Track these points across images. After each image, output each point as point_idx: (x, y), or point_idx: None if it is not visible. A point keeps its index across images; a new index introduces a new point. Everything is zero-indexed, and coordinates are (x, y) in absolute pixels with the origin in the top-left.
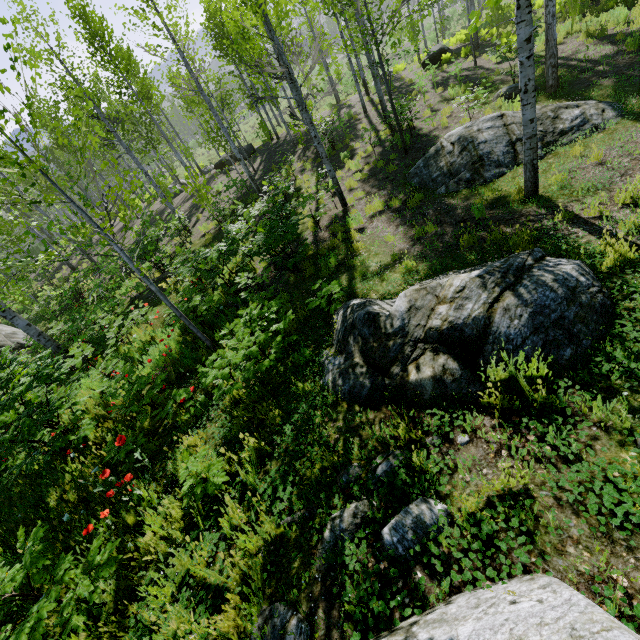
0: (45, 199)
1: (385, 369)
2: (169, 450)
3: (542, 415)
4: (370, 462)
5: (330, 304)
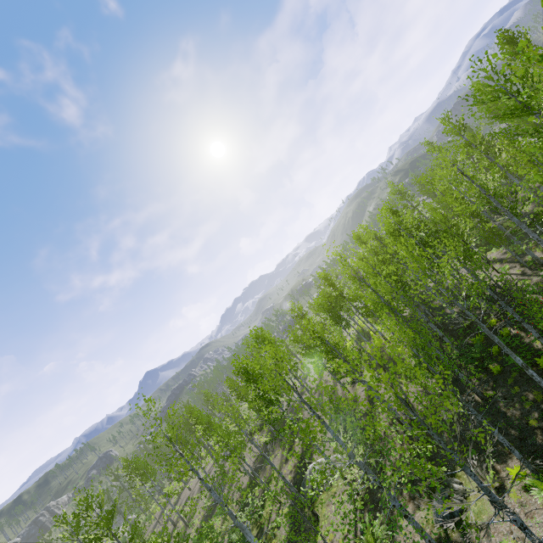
0: None
1: None
2: None
3: None
4: None
5: None
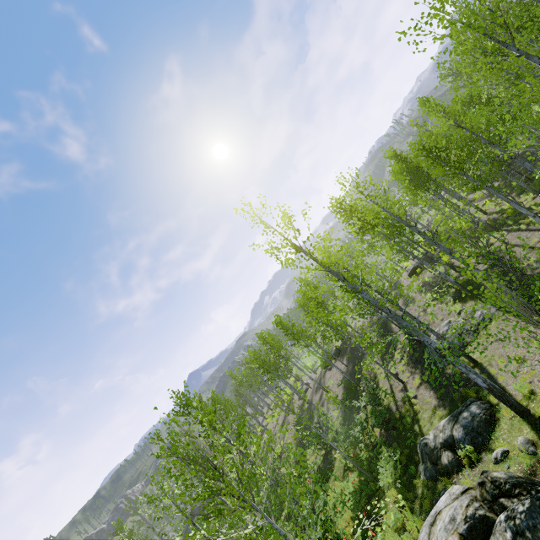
0: (313, 433)
1: (436, 463)
2: (379, 526)
3: (477, 462)
4: (439, 494)
5: (415, 442)
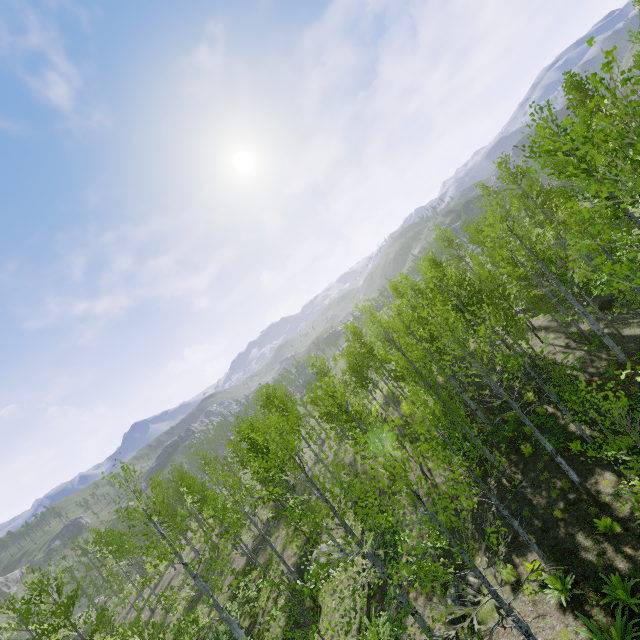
0: None
1: None
2: None
3: None
4: None
5: None
